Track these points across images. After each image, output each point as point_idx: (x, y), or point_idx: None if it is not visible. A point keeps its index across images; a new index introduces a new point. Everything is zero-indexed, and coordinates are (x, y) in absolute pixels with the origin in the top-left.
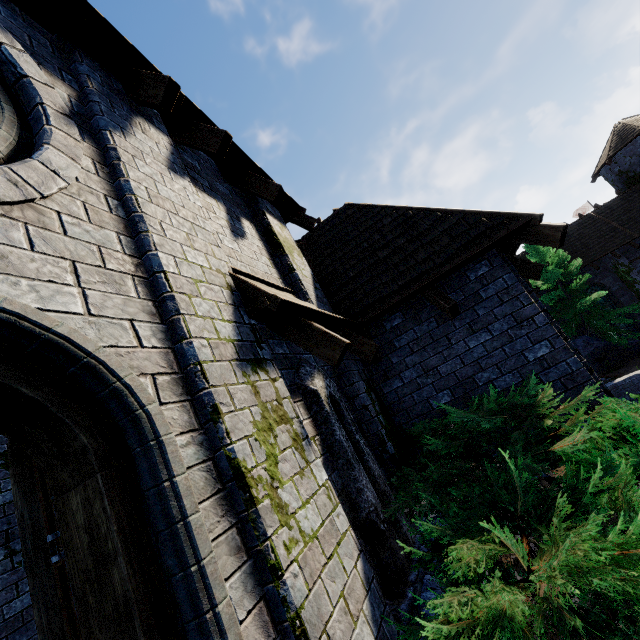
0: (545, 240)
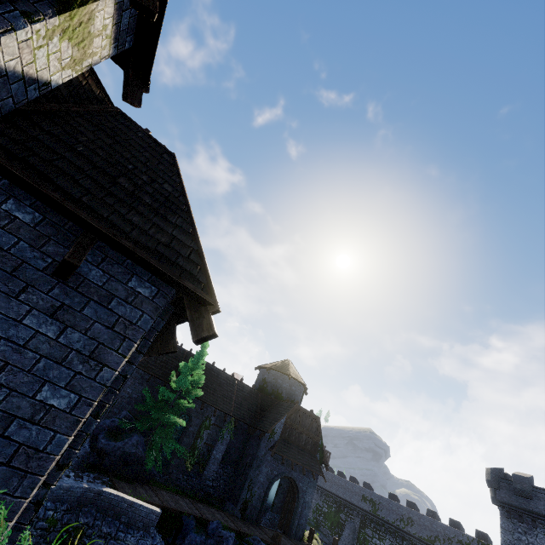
0: (197, 327)
